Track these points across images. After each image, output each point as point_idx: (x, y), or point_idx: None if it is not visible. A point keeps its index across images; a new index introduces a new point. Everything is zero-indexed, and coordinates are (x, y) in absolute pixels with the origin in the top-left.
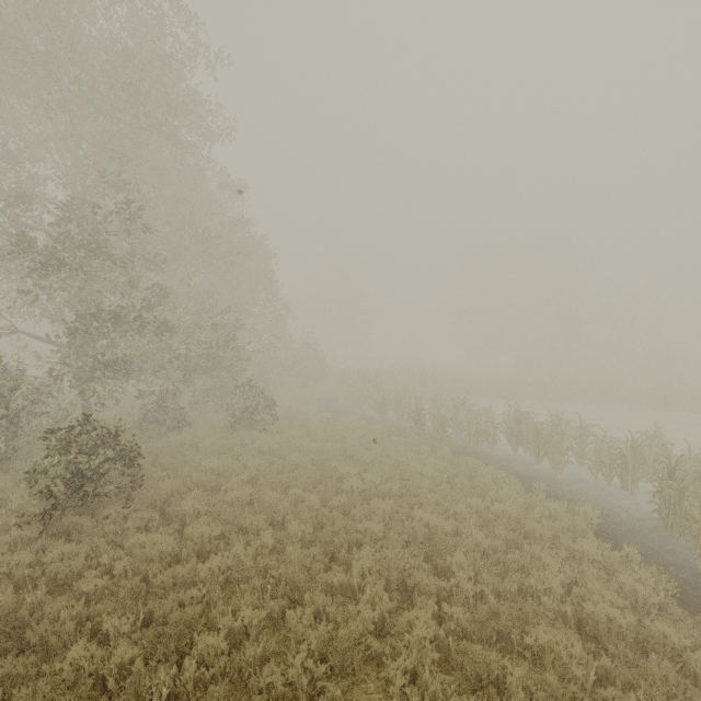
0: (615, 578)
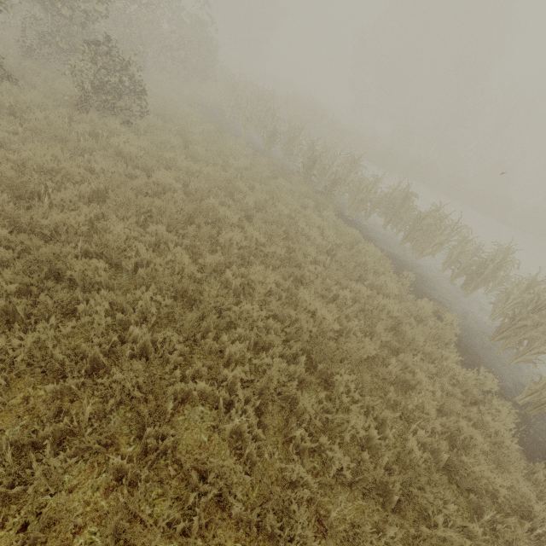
0: (475, 409)
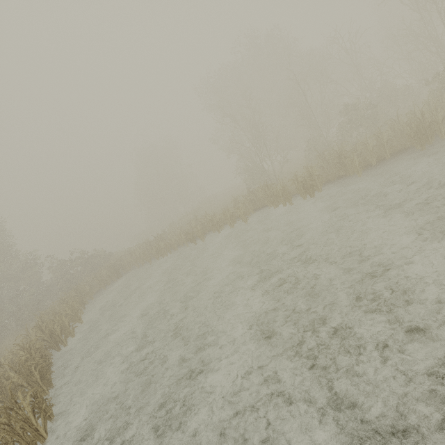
0: None
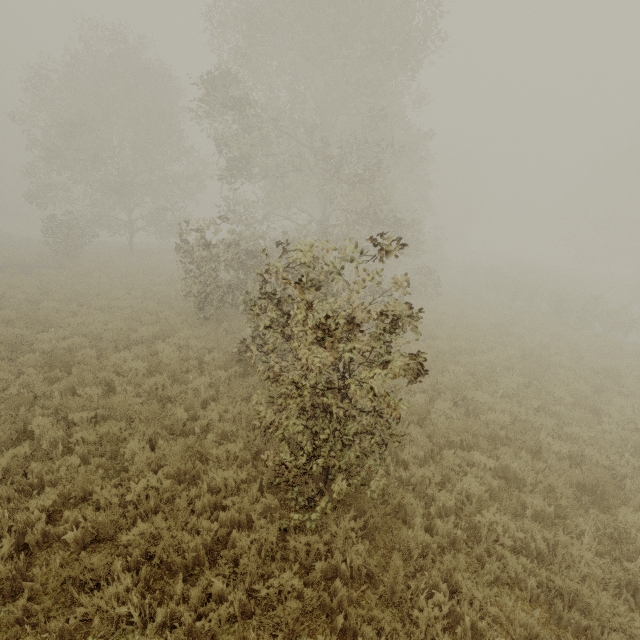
0: None
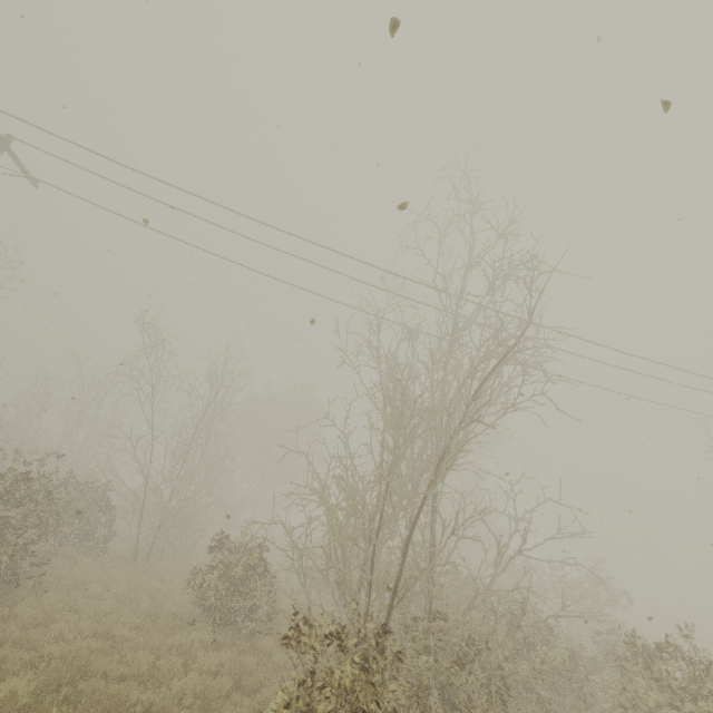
0: None
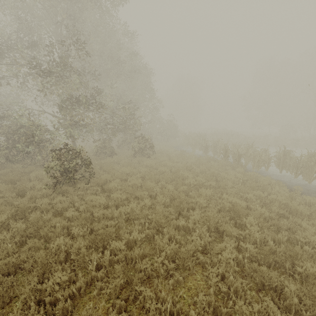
0: None
